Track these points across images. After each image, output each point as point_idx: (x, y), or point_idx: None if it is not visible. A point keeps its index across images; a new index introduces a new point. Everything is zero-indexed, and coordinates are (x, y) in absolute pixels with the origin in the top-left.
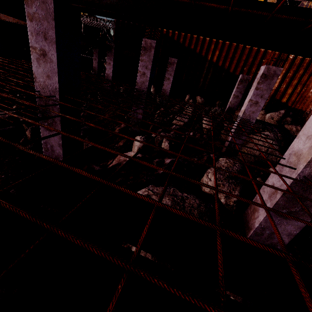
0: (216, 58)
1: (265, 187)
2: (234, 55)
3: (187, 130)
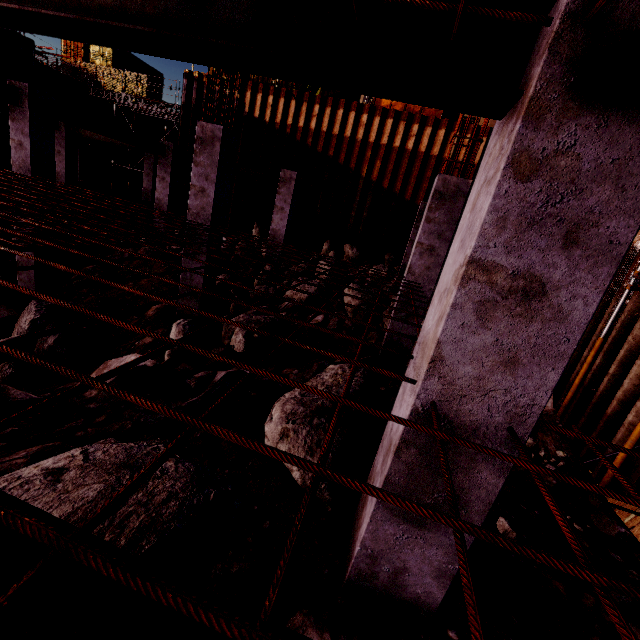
0: (378, 174)
1: (385, 435)
2: (410, 169)
3: (314, 311)
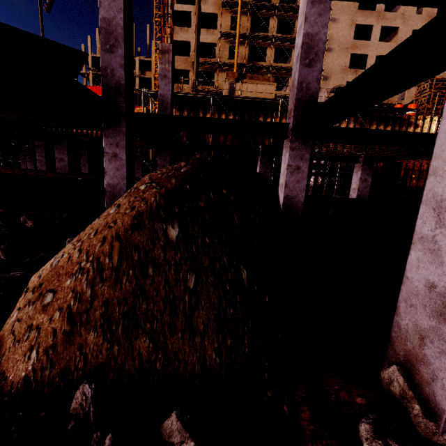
0: None
1: None
2: None
3: None
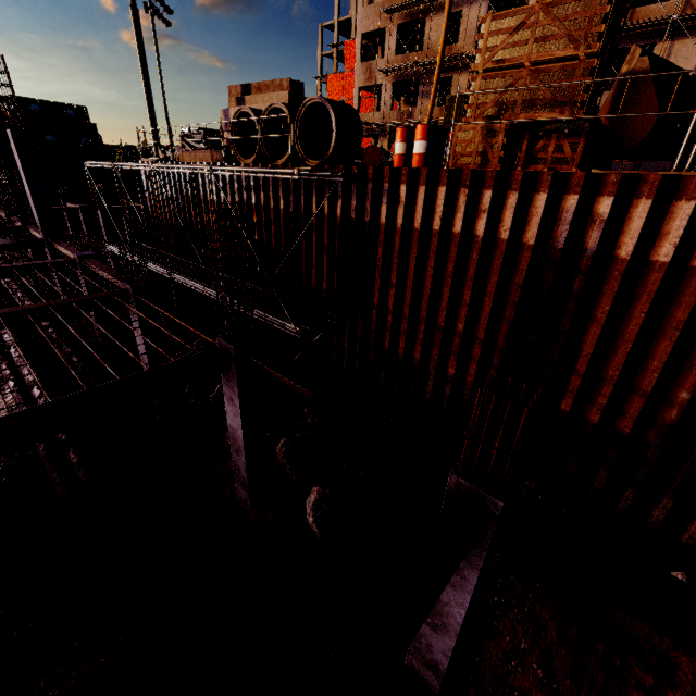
0: None
1: None
2: None
3: None
